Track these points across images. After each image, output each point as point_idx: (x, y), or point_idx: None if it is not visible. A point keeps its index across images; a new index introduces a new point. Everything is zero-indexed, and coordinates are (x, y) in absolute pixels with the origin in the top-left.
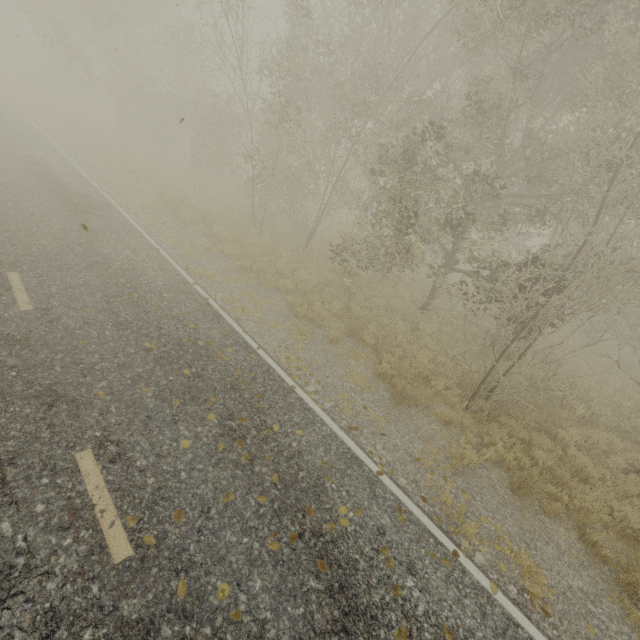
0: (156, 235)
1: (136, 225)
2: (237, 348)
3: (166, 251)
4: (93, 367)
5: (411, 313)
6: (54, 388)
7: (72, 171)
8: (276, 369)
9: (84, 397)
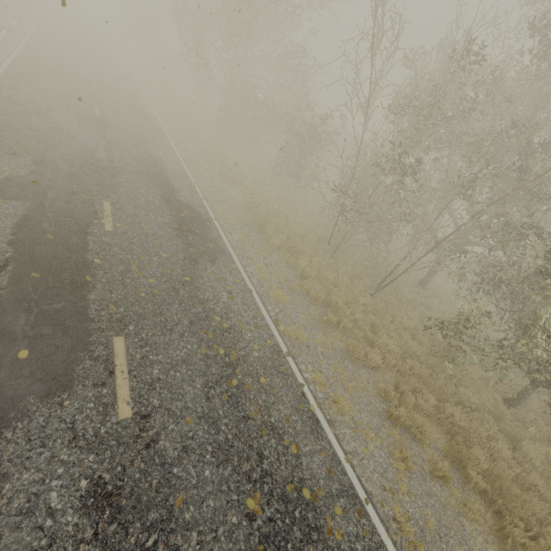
0: (247, 263)
1: (231, 250)
2: (344, 502)
3: (256, 290)
4: None
5: (500, 412)
6: None
7: (181, 173)
8: None
9: None
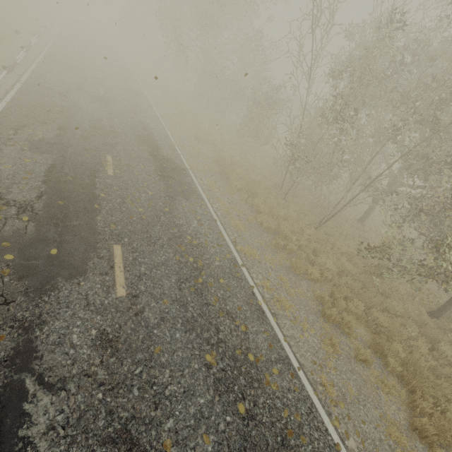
0: (213, 201)
1: (201, 191)
2: (281, 367)
3: (220, 220)
4: (163, 391)
5: (423, 321)
6: (129, 426)
7: (164, 136)
8: (318, 407)
9: (153, 447)
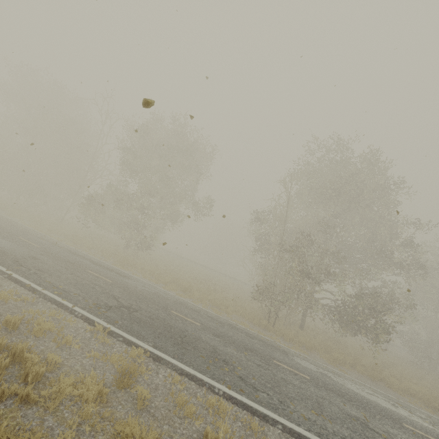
0: None
1: None
2: None
3: None
4: None
5: None
6: None
7: None
8: None
9: None
